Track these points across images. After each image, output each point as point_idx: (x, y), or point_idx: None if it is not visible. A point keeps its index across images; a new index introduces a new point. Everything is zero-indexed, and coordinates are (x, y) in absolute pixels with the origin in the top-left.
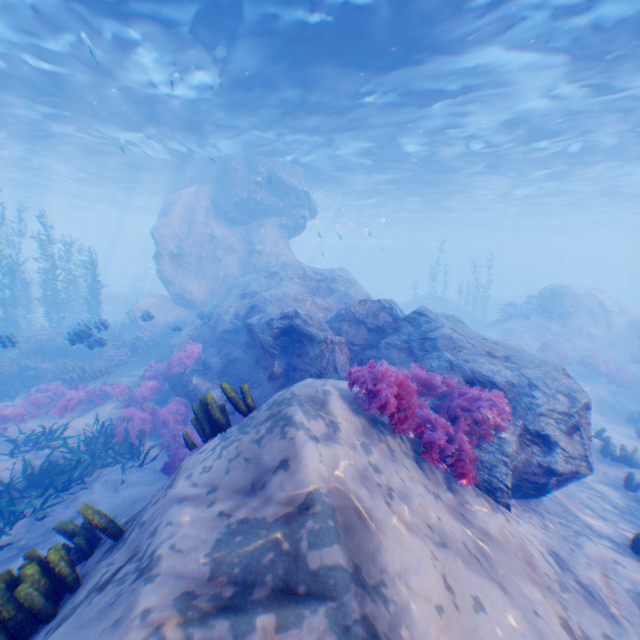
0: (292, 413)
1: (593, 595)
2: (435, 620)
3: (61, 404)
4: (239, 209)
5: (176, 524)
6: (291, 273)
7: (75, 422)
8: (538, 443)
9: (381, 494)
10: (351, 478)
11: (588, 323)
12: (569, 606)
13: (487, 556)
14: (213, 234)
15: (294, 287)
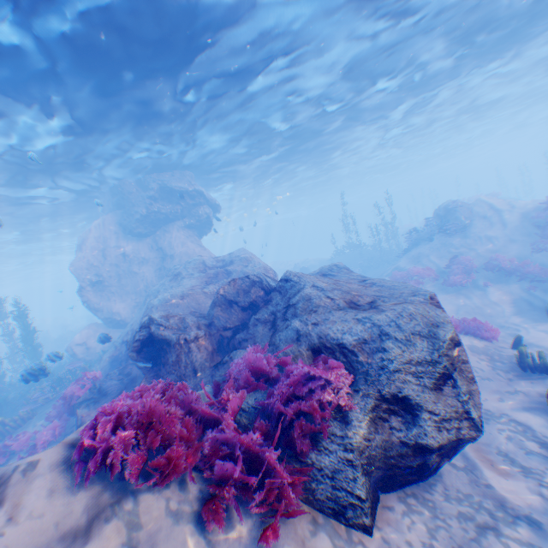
0: None
1: None
2: None
3: None
4: (143, 224)
5: None
6: (191, 268)
7: None
8: (401, 413)
9: None
10: None
11: (485, 228)
12: None
13: None
14: (126, 253)
15: (189, 282)
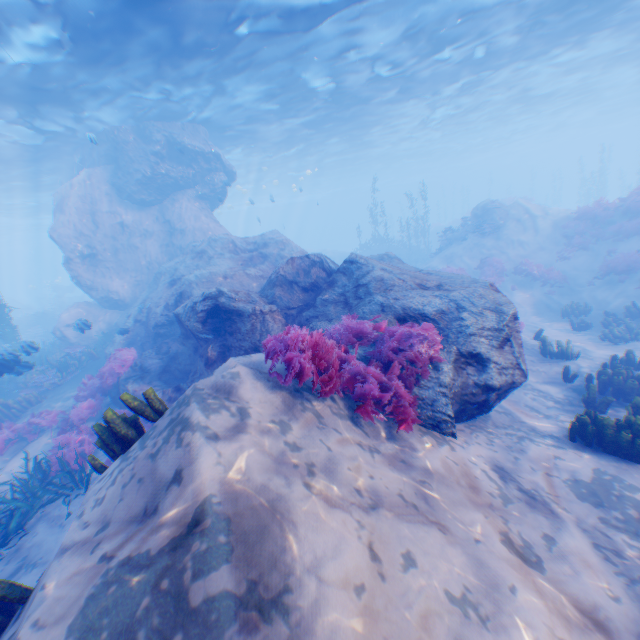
0: (189, 413)
1: (535, 497)
2: (353, 607)
3: None
4: (146, 188)
5: (50, 589)
6: (218, 247)
7: (8, 466)
8: (474, 365)
9: (298, 476)
10: (259, 470)
11: (519, 233)
12: (511, 518)
13: (427, 498)
14: (124, 222)
15: (223, 262)
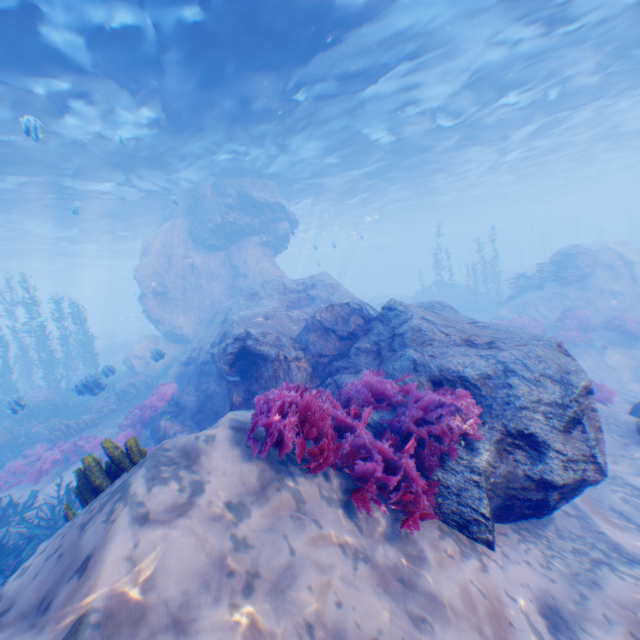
0: (134, 481)
1: None
2: None
3: (37, 470)
4: (216, 235)
5: None
6: (269, 289)
7: (49, 488)
8: (526, 448)
9: (228, 593)
10: (178, 576)
11: (610, 281)
12: None
13: None
14: (194, 265)
15: (270, 303)
